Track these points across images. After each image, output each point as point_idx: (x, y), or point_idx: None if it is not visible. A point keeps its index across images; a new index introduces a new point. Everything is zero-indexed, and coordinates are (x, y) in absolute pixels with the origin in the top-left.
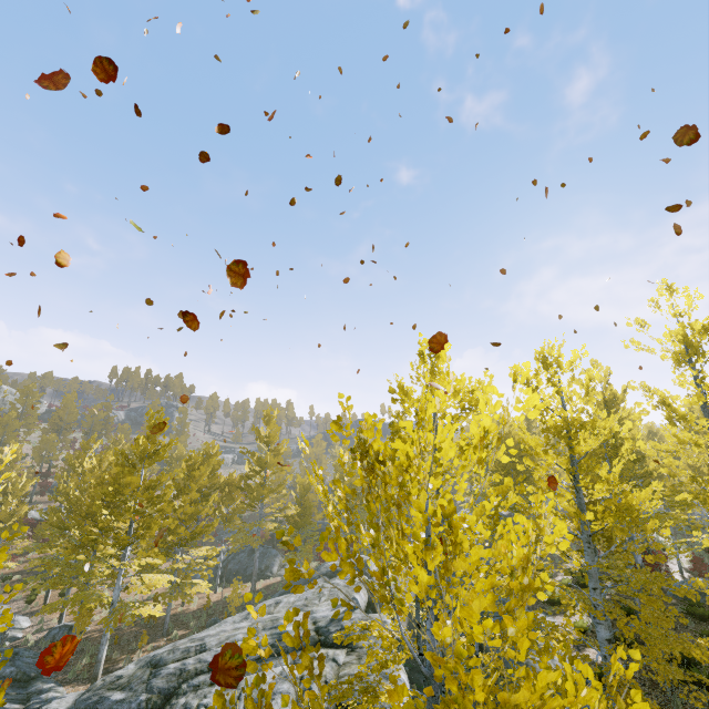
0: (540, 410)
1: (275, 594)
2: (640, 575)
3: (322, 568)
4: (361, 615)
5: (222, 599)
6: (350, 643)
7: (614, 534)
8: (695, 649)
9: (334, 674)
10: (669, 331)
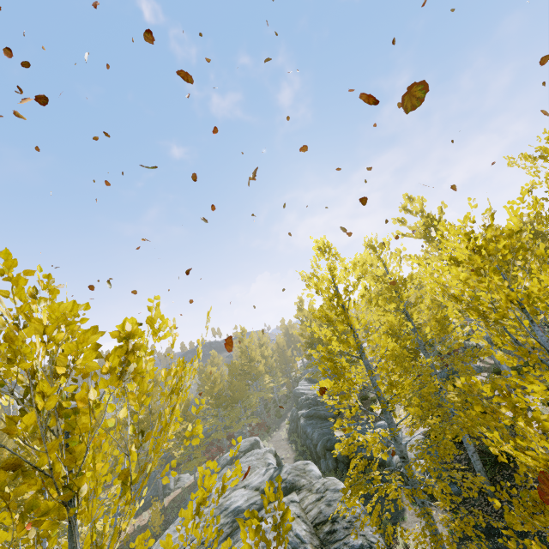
0: (376, 279)
1: (186, 501)
2: (454, 358)
3: (222, 461)
4: (290, 466)
5: (135, 531)
6: (294, 486)
7: (432, 341)
8: (498, 380)
9: (299, 509)
10: (417, 222)
